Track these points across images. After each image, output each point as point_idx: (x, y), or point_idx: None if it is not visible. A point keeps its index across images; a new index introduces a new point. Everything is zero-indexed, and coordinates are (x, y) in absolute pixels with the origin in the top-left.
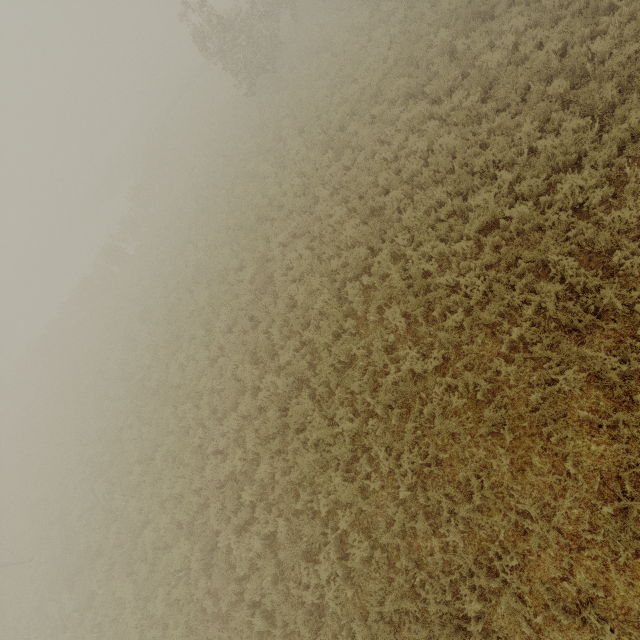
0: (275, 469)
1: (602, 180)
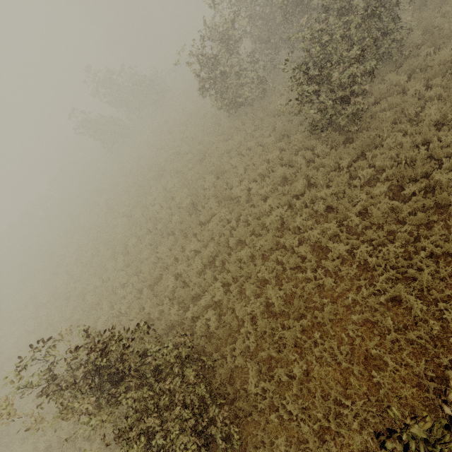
0: (12, 366)
1: (135, 273)
